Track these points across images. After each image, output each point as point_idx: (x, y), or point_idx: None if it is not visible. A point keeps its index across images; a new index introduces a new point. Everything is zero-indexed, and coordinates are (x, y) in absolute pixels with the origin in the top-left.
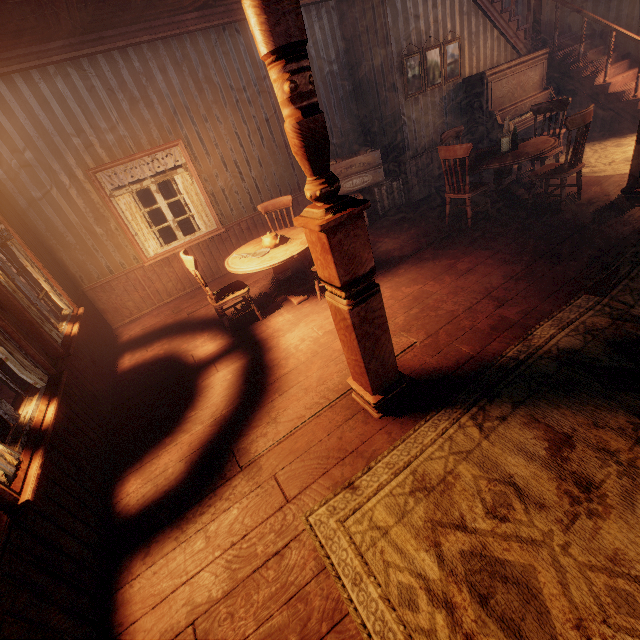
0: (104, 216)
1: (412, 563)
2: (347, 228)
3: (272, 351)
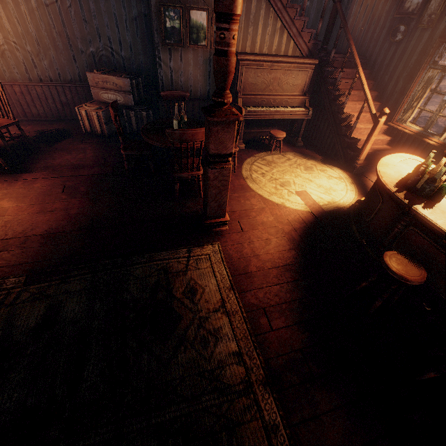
0: None
1: None
2: None
3: None
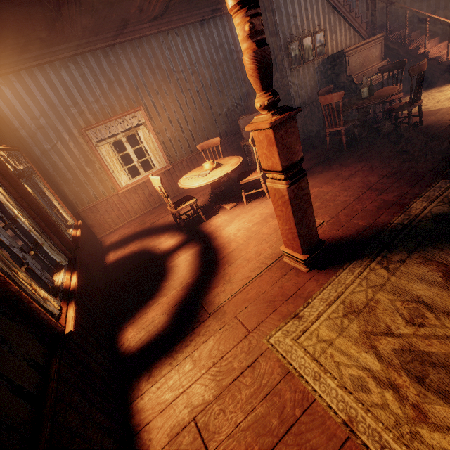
0: (91, 160)
1: (357, 361)
2: (286, 127)
3: (217, 239)
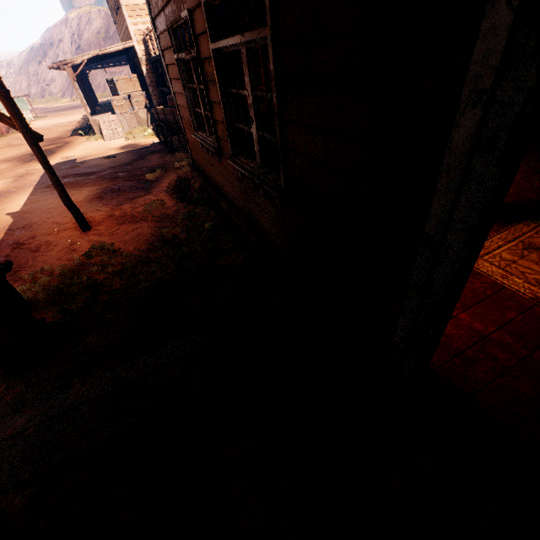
0: None
1: (539, 272)
2: None
3: None
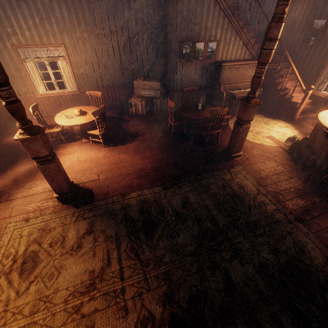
0: (19, 69)
1: (19, 248)
2: (30, 141)
3: None
